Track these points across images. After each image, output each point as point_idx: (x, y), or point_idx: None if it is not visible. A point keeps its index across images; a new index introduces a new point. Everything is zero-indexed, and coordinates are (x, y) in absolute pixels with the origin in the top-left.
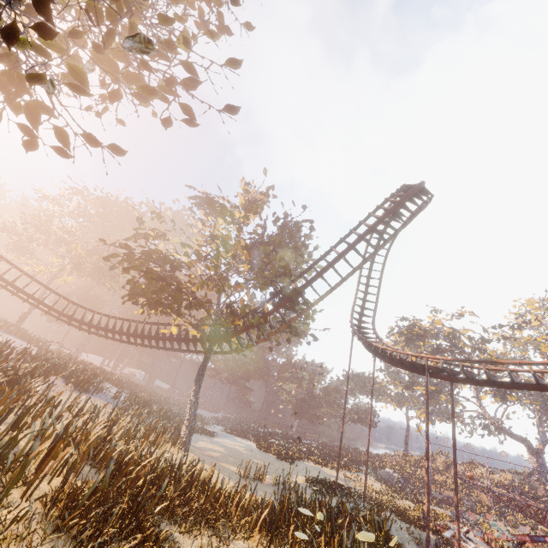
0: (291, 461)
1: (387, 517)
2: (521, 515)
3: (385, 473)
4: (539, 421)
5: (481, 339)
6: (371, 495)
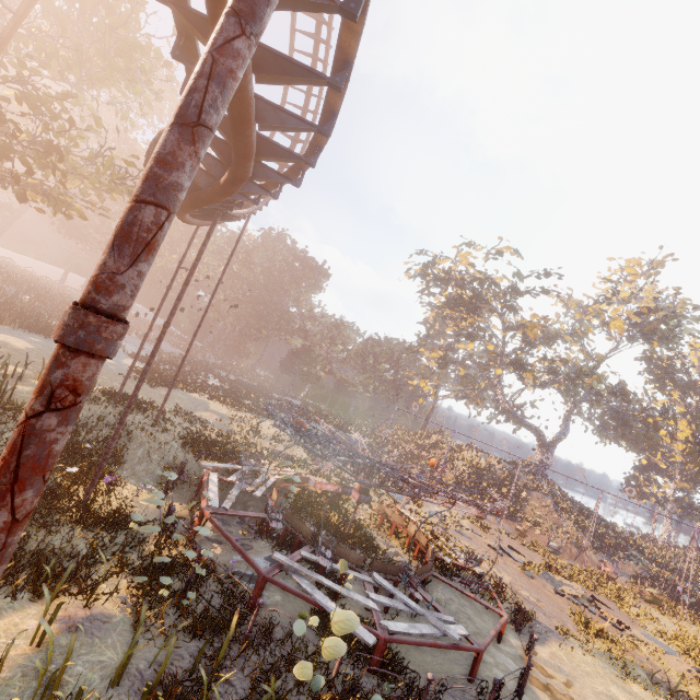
0: (152, 384)
1: (160, 439)
2: (480, 497)
3: (345, 437)
4: (568, 414)
5: (509, 288)
6: (228, 431)
